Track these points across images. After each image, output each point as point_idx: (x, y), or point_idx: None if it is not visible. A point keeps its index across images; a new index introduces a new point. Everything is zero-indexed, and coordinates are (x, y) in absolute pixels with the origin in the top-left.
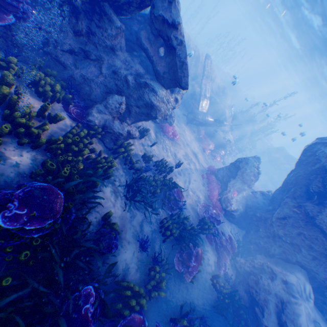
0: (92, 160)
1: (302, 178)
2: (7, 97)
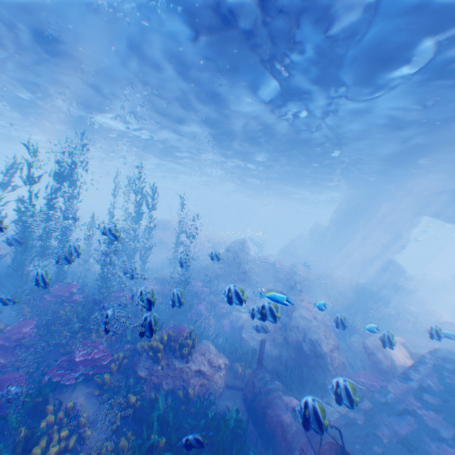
0: None
1: None
2: None
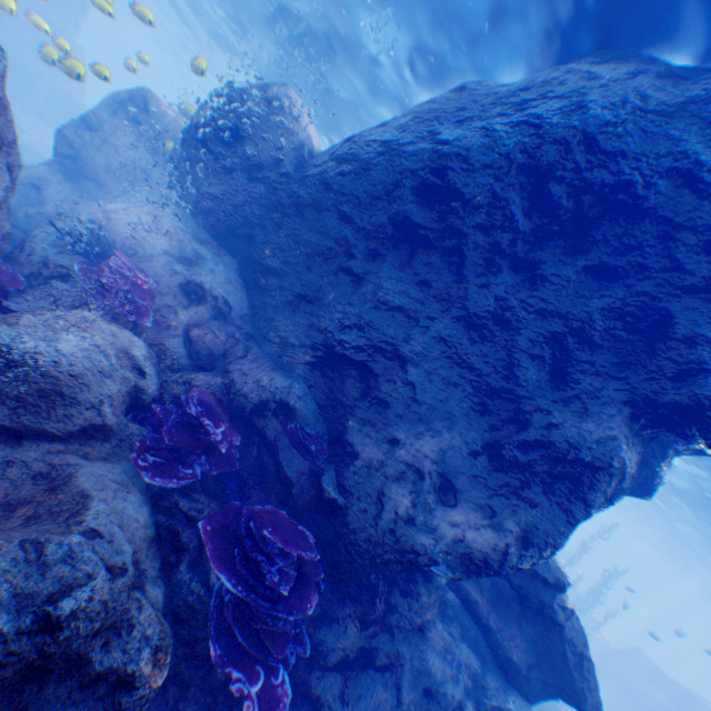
0: None
1: None
2: None
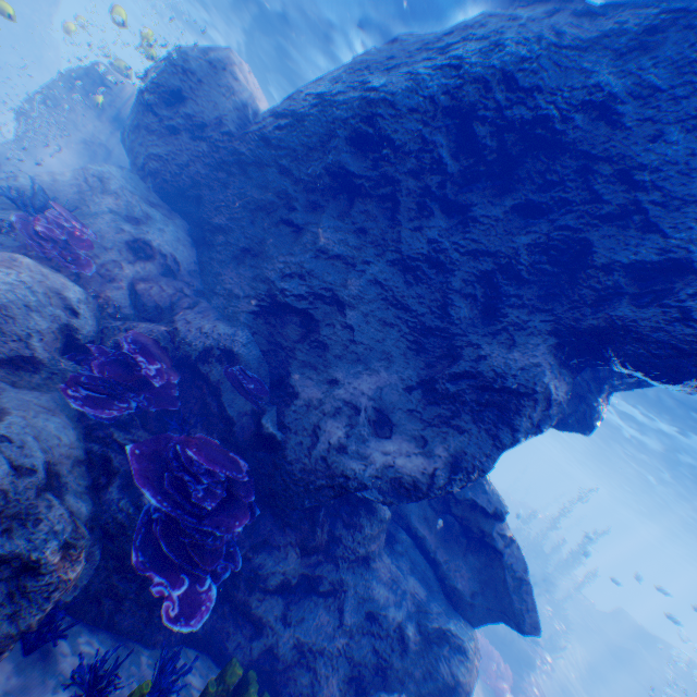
0: None
1: None
2: None
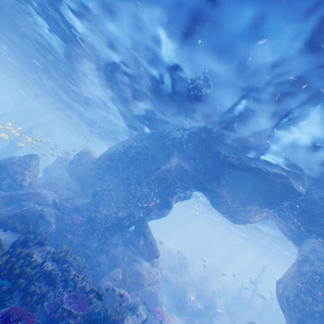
0: (97, 310)
1: (290, 320)
2: (64, 266)
